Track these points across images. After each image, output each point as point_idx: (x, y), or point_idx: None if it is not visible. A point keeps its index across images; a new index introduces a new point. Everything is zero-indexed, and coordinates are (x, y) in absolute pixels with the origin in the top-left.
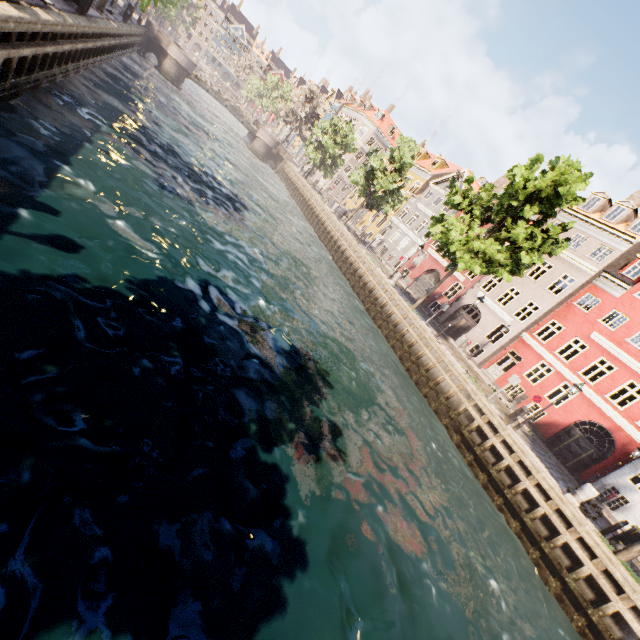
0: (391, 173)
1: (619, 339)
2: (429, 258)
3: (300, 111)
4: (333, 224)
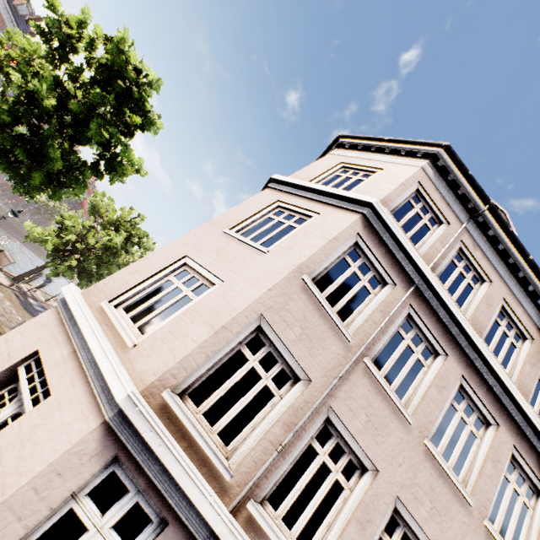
0: None
1: None
2: None
3: None
4: None
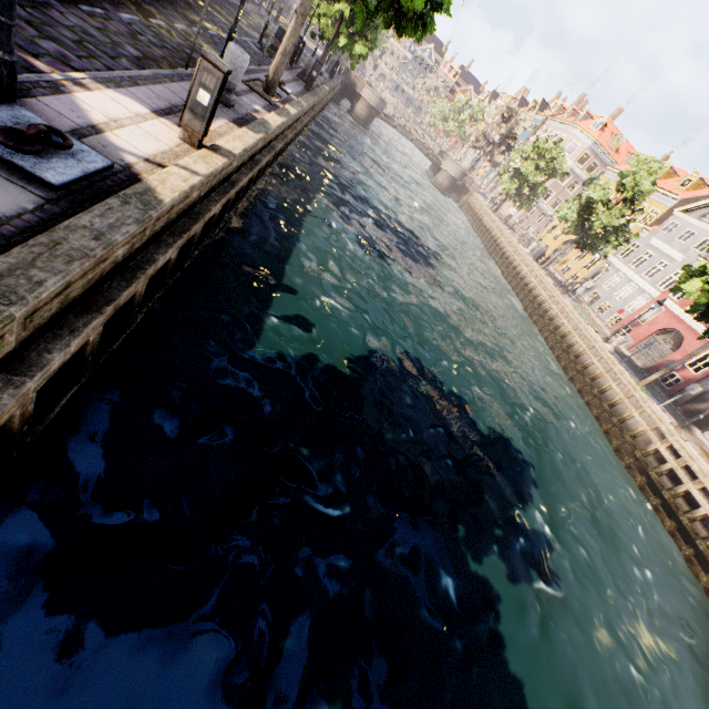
0: (617, 204)
1: None
2: (665, 313)
3: (494, 134)
4: (528, 268)
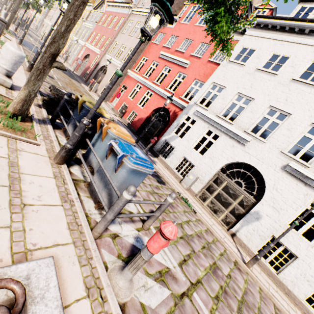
0: None
1: (173, 51)
2: (86, 49)
3: None
4: None
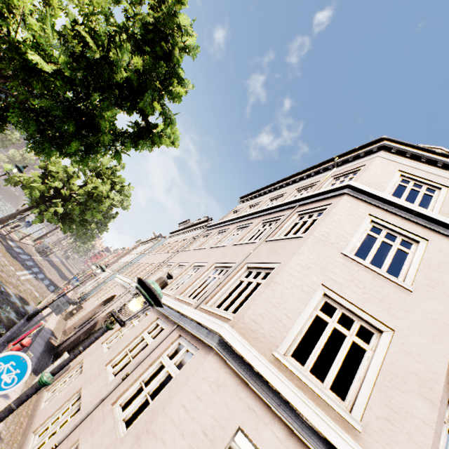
0: None
1: None
2: None
3: None
4: None
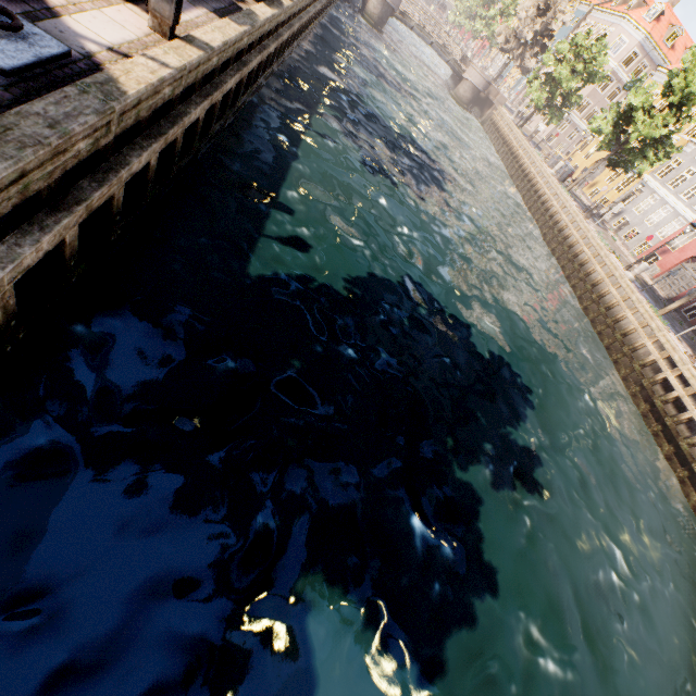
0: (661, 111)
1: None
2: None
3: (526, 31)
4: (551, 191)
